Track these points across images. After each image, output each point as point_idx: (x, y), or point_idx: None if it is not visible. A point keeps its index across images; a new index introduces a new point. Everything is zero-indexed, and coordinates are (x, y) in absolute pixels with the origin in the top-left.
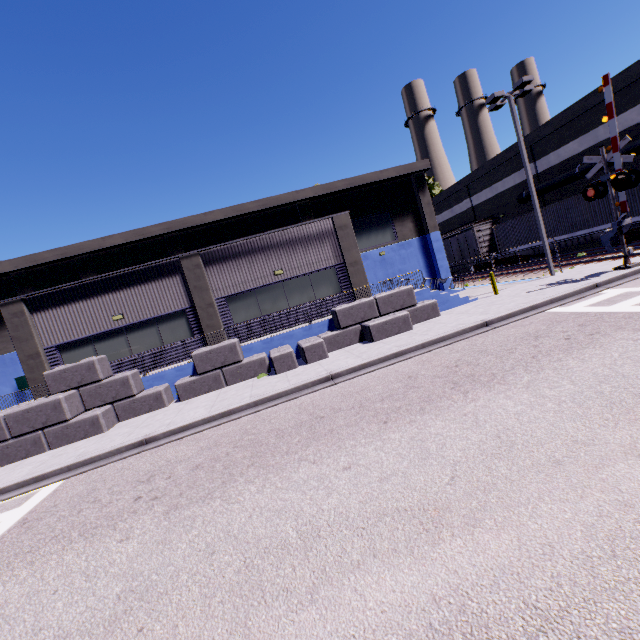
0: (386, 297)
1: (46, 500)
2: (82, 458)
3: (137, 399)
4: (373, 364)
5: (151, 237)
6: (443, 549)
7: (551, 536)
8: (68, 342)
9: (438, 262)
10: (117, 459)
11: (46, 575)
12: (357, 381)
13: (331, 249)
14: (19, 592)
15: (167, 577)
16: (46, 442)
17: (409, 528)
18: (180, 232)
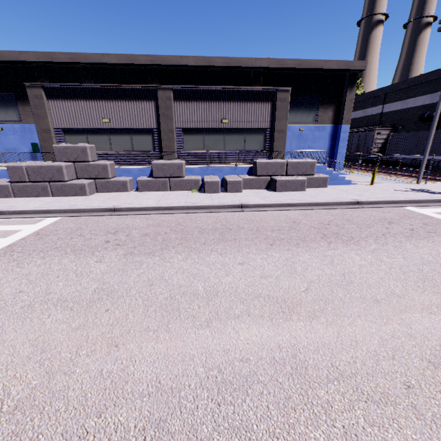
0: (295, 163)
1: (50, 225)
2: (73, 207)
3: (111, 181)
4: (271, 206)
5: (138, 64)
6: (291, 324)
7: (358, 337)
8: (70, 128)
9: (339, 149)
10: (95, 215)
11: (52, 266)
12: (258, 214)
13: (268, 115)
14: (37, 270)
15: (124, 289)
16: (50, 191)
17: (273, 308)
18: (160, 67)
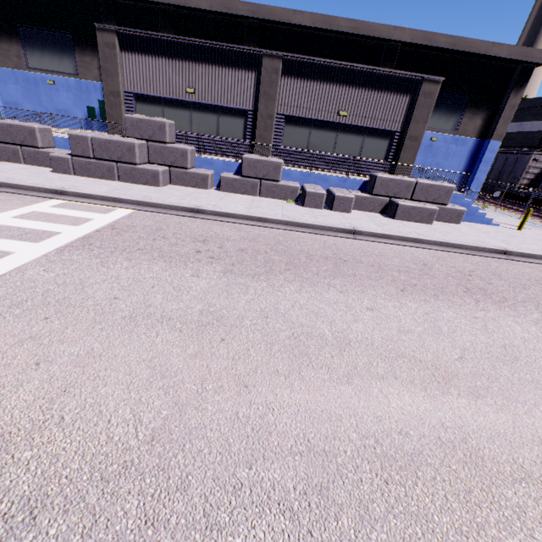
0: (426, 185)
1: (125, 219)
2: (148, 200)
3: (189, 173)
4: (392, 238)
5: (234, 15)
6: (451, 399)
7: (541, 433)
8: (144, 94)
9: (477, 173)
10: (174, 214)
11: (142, 273)
12: (375, 246)
13: (402, 113)
14: (126, 275)
15: (235, 316)
16: (117, 174)
17: (423, 374)
18: (262, 22)
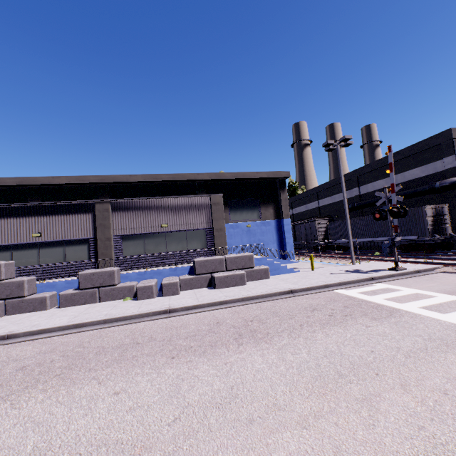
0: (233, 258)
1: None
2: None
3: (26, 300)
4: (203, 306)
5: (88, 183)
6: None
7: None
8: None
9: (286, 239)
10: None
11: None
12: (184, 318)
13: (205, 217)
14: None
15: None
16: None
17: None
18: (110, 184)
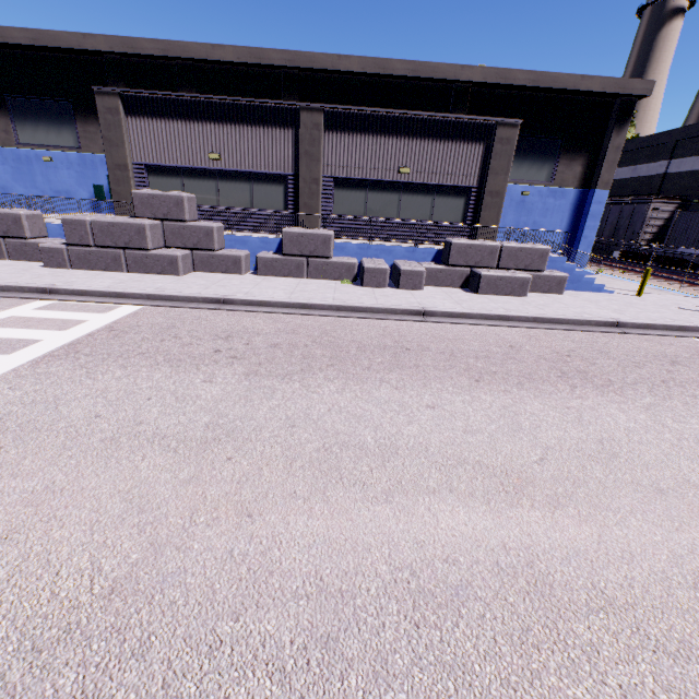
0: (514, 249)
1: (129, 318)
2: (161, 292)
3: (216, 255)
4: (472, 317)
5: (267, 65)
6: (520, 513)
7: (634, 547)
8: (158, 165)
9: (585, 230)
10: (194, 307)
11: (139, 382)
12: (450, 328)
13: (476, 164)
14: (117, 386)
15: (251, 428)
16: (125, 263)
17: (489, 483)
18: (302, 71)
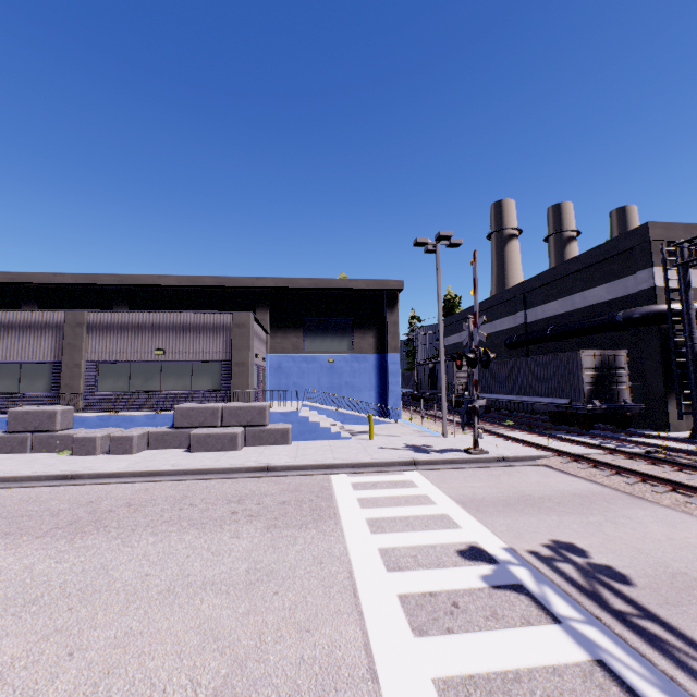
0: (234, 408)
1: None
2: None
3: None
4: (122, 476)
5: (102, 284)
6: None
7: None
8: None
9: (390, 385)
10: None
11: None
12: (73, 489)
13: (223, 343)
14: None
15: None
16: None
17: None
18: (133, 287)
